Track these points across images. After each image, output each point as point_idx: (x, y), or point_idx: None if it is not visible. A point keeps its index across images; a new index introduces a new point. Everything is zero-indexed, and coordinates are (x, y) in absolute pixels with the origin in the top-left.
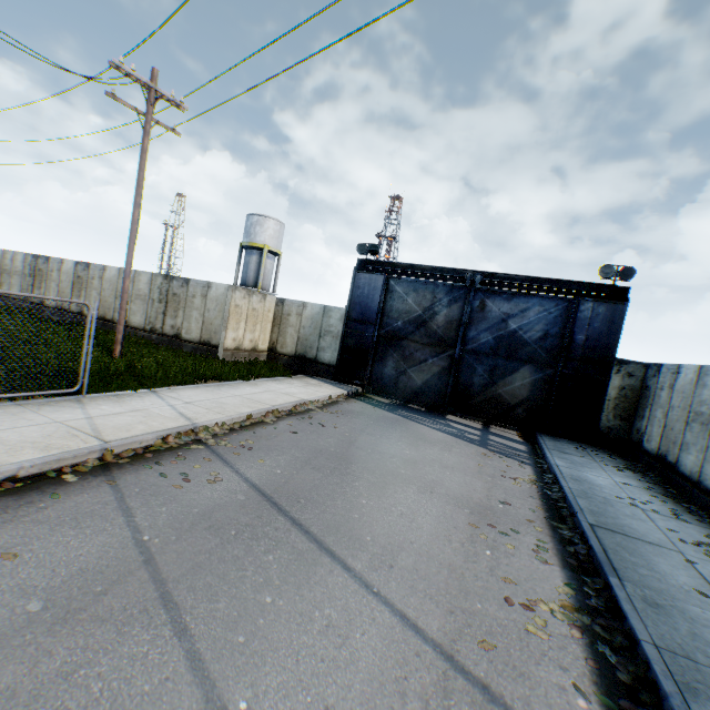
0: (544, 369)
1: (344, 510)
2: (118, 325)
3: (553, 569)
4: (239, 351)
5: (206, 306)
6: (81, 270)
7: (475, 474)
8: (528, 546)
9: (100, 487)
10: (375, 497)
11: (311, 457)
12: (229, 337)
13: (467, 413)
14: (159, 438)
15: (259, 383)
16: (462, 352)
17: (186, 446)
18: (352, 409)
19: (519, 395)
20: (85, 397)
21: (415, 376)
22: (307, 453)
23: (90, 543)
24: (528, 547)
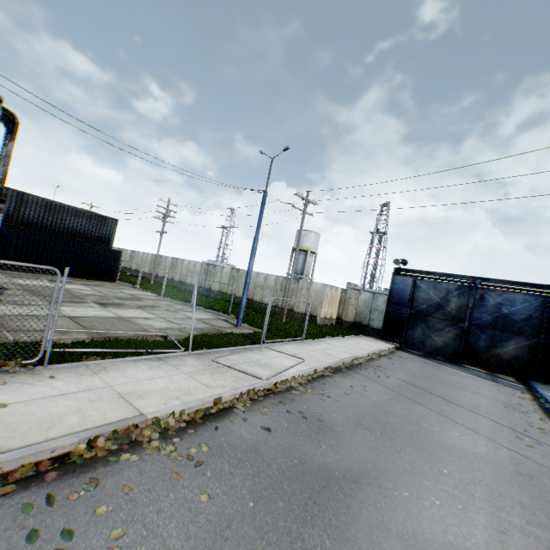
0: (529, 339)
1: (445, 393)
2: (285, 306)
3: (548, 424)
4: (325, 319)
5: (309, 294)
6: (234, 272)
7: (496, 392)
8: (534, 417)
9: (356, 374)
10: (454, 392)
11: (412, 375)
12: (322, 312)
13: (475, 364)
14: (351, 360)
15: (349, 338)
16: (468, 325)
17: (361, 364)
18: (405, 356)
19: (512, 354)
20: (304, 341)
21: (436, 339)
22: (408, 373)
23: (378, 387)
24: (534, 417)
